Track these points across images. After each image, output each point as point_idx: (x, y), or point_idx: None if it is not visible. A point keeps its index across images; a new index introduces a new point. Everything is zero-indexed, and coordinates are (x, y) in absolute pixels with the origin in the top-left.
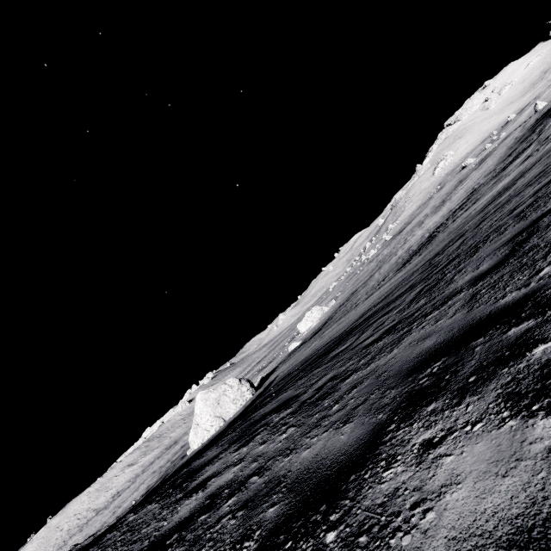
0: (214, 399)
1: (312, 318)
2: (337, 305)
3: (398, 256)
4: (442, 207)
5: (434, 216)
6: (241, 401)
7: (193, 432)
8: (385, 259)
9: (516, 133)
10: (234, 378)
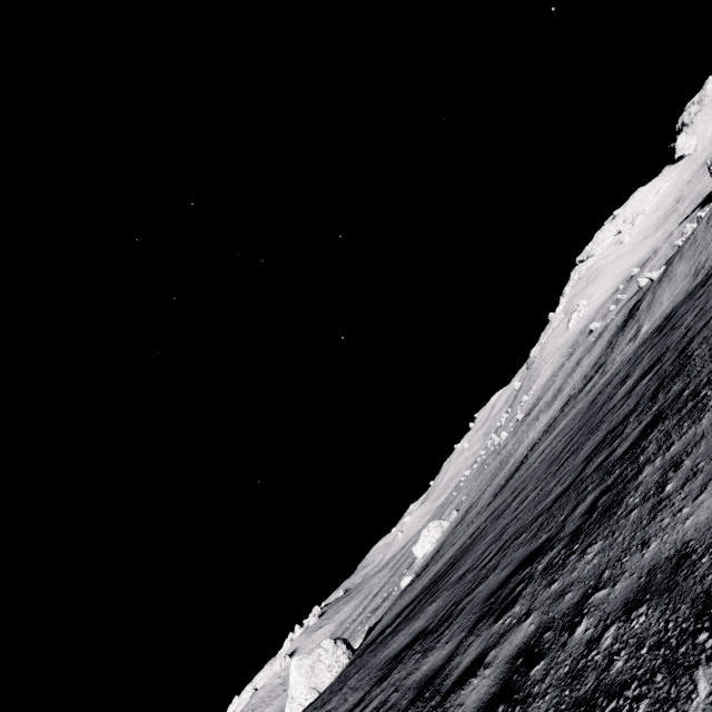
0: (309, 666)
1: (429, 537)
2: (454, 523)
3: (506, 470)
4: (554, 403)
5: (545, 414)
6: (337, 668)
7: (288, 707)
8: (502, 463)
9: (620, 316)
10: (329, 639)
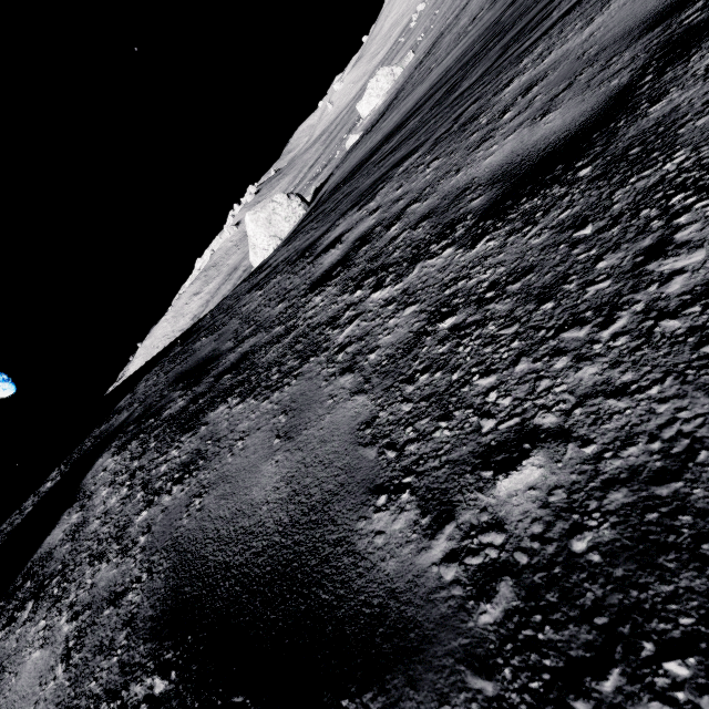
0: (265, 219)
1: (377, 90)
2: (414, 64)
3: None
4: None
5: None
6: (294, 219)
7: (252, 253)
8: None
9: None
10: (281, 194)
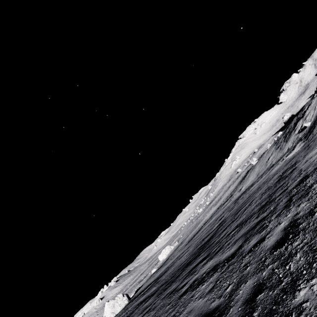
0: (112, 304)
1: (165, 252)
2: (175, 248)
3: (196, 230)
4: (217, 204)
5: (213, 208)
6: (123, 305)
7: None
8: (196, 225)
9: (245, 172)
10: (121, 294)
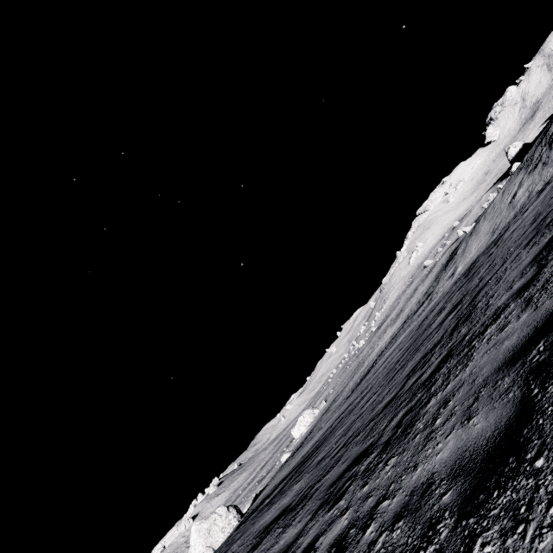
0: (206, 529)
1: (304, 422)
2: (323, 411)
3: (361, 371)
4: (397, 320)
5: (391, 328)
6: (228, 529)
7: None
8: (359, 365)
9: (445, 257)
10: (223, 506)
